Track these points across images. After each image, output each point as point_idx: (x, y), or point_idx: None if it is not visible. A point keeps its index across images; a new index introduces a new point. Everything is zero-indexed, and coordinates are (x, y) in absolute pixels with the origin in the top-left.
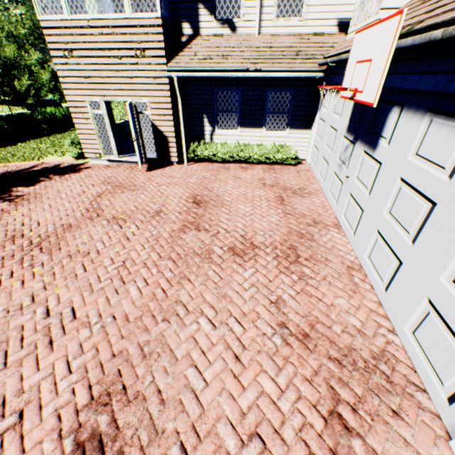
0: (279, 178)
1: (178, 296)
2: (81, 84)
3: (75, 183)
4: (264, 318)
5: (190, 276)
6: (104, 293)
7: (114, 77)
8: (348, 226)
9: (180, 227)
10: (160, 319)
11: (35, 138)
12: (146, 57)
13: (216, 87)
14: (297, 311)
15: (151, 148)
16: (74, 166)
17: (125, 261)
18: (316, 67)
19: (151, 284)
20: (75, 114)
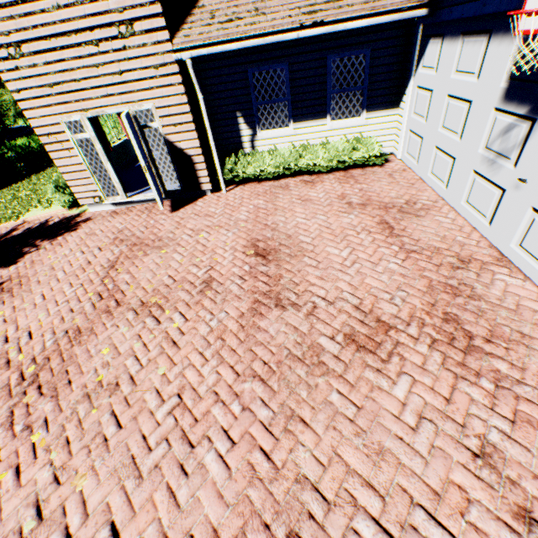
0: (368, 191)
1: (295, 466)
2: (47, 97)
3: (74, 250)
4: (479, 502)
5: (302, 412)
6: (161, 479)
7: (93, 78)
8: (537, 265)
9: (250, 305)
10: (281, 534)
11: (11, 184)
12: (137, 35)
13: (249, 65)
14: (535, 472)
15: (169, 175)
16: (67, 221)
17: (181, 393)
18: None
19: (239, 440)
20: (49, 146)
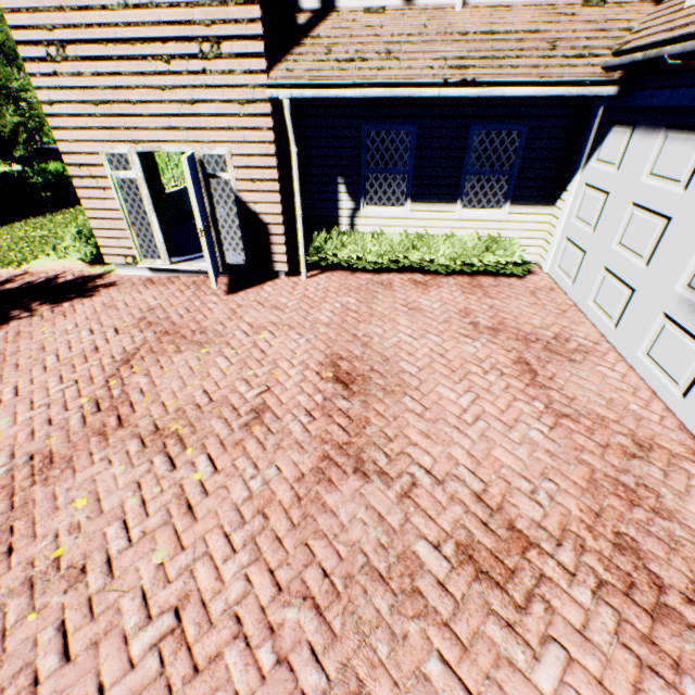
0: (502, 310)
1: None
2: (88, 117)
3: (80, 325)
4: None
5: (377, 689)
6: None
7: (155, 102)
8: None
9: (315, 462)
10: None
11: (28, 218)
12: (224, 58)
13: (365, 121)
14: None
15: (233, 244)
16: (83, 281)
17: (181, 607)
18: (597, 73)
19: None
20: (79, 180)
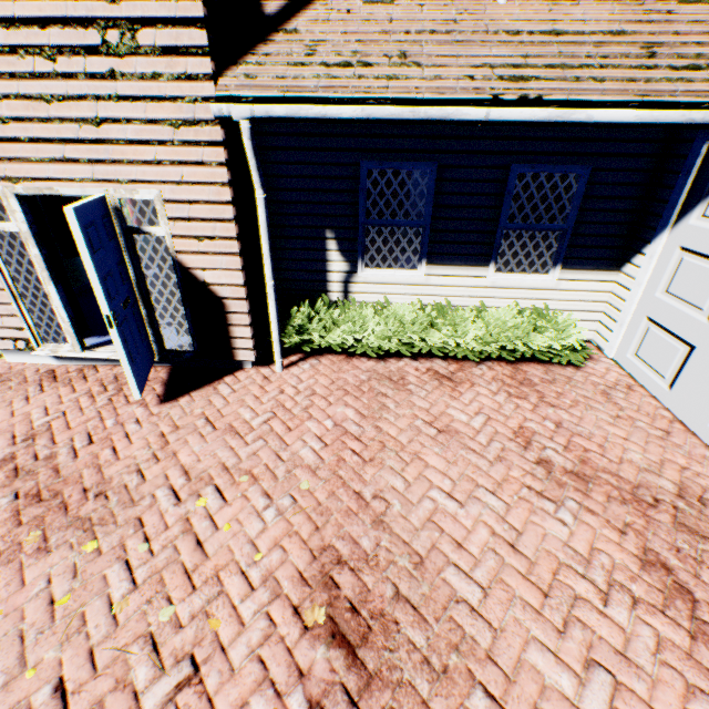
0: (576, 431)
1: None
2: None
3: None
4: None
5: None
6: None
7: (37, 120)
8: None
9: None
10: None
11: None
12: (142, 53)
13: (365, 155)
14: None
15: (177, 319)
16: None
17: None
18: None
19: None
20: None
